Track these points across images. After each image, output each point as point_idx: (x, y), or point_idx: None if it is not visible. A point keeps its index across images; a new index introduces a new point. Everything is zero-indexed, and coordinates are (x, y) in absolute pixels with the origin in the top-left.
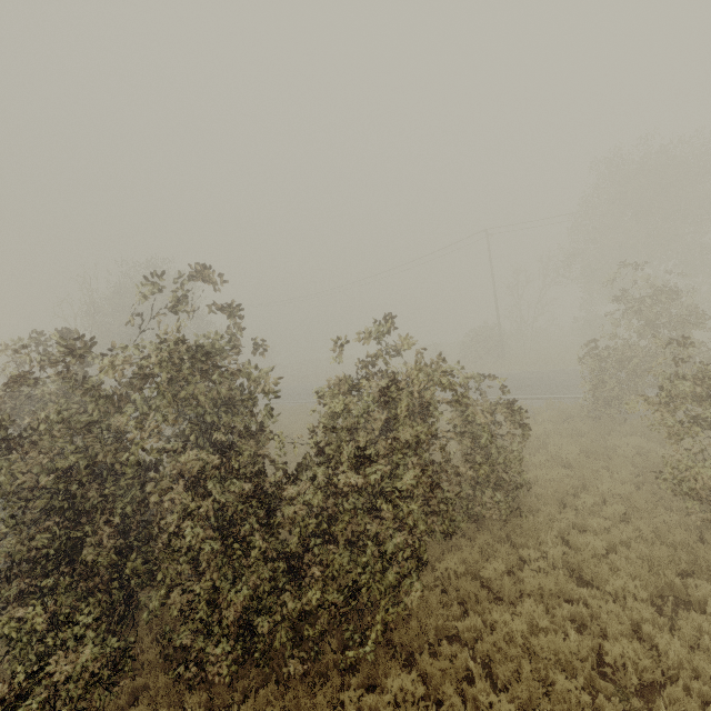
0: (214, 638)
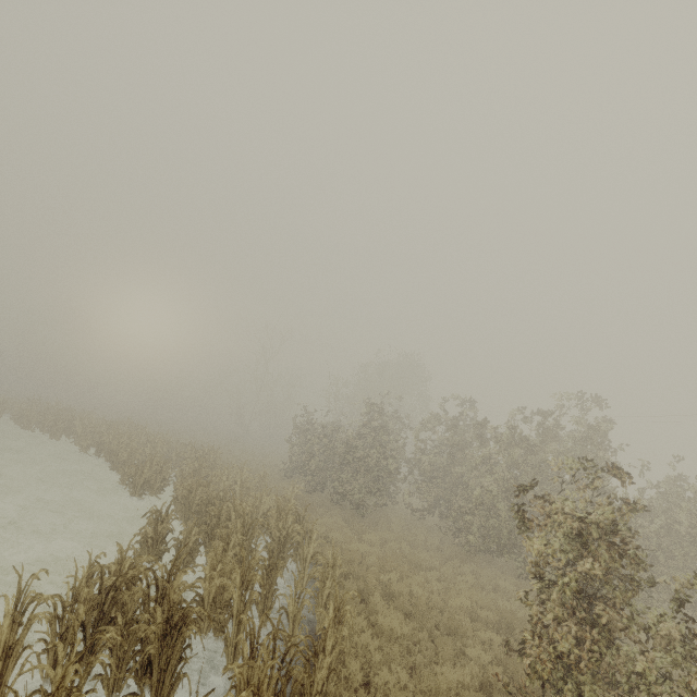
0: None
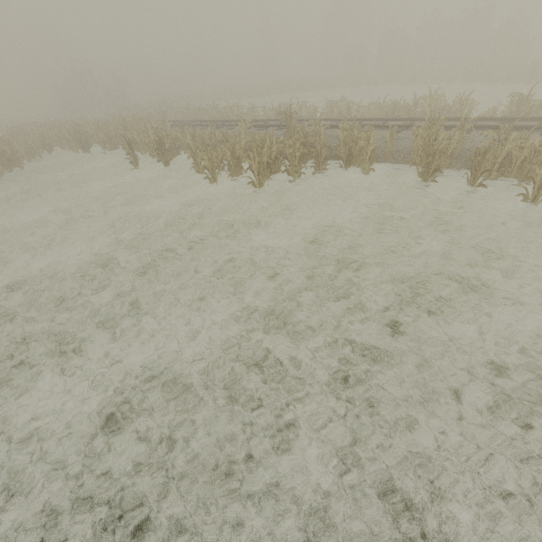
0: None
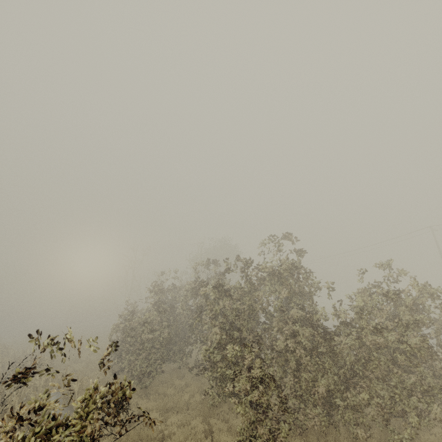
0: (309, 406)
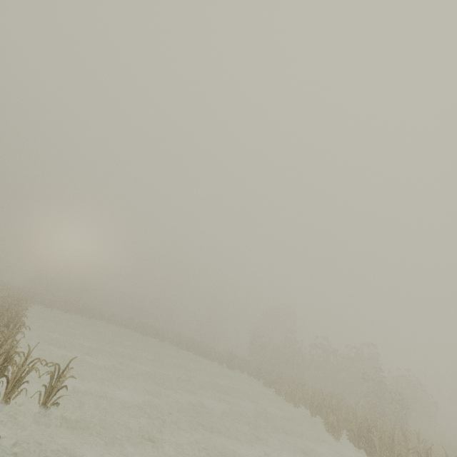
0: None
